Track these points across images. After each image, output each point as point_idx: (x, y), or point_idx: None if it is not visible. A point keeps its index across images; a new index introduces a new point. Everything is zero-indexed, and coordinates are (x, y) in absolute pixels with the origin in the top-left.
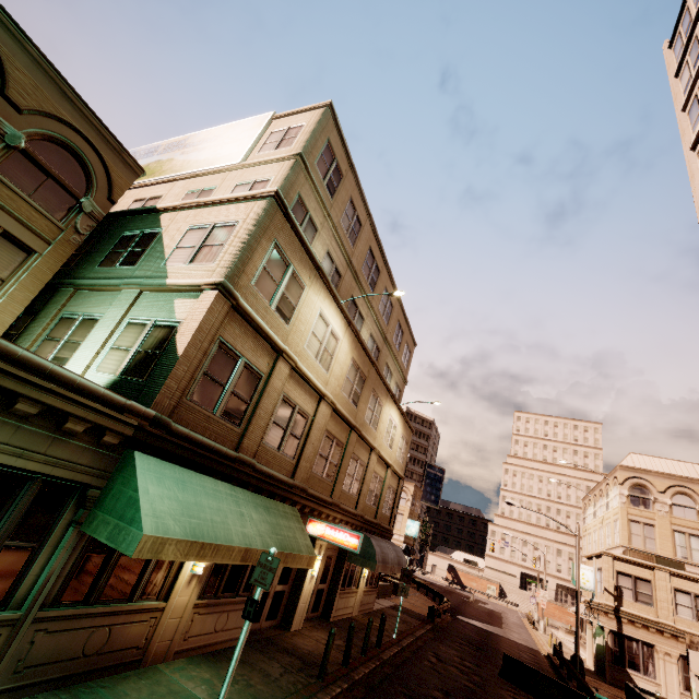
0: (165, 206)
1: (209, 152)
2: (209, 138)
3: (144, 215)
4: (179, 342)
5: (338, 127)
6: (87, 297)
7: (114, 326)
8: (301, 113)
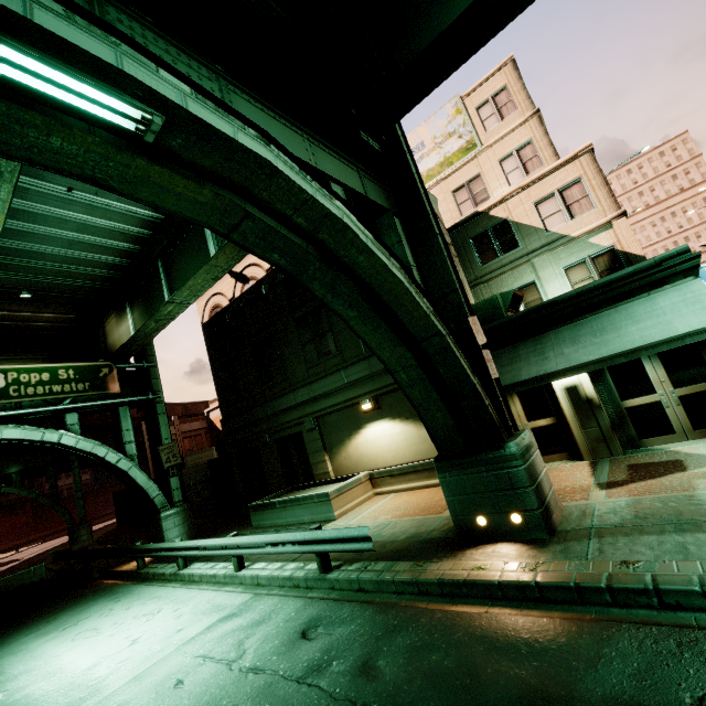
0: (488, 207)
1: (432, 158)
2: (412, 149)
3: (471, 222)
4: (633, 251)
5: (518, 68)
6: (500, 282)
7: (559, 276)
8: (489, 79)
